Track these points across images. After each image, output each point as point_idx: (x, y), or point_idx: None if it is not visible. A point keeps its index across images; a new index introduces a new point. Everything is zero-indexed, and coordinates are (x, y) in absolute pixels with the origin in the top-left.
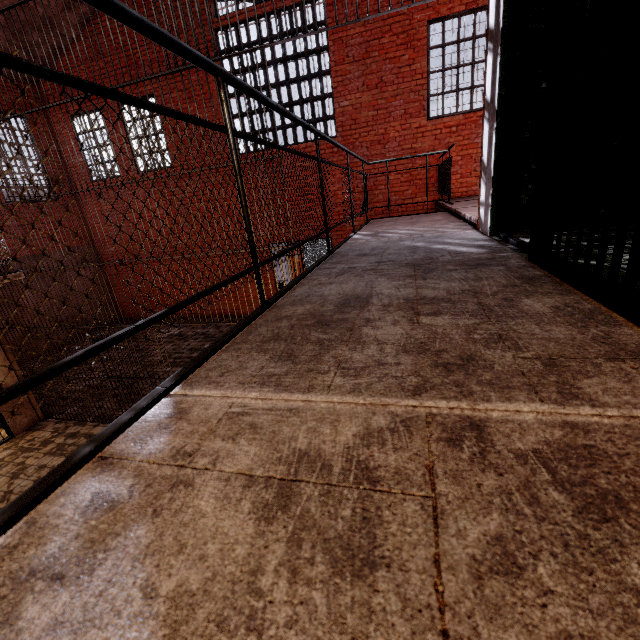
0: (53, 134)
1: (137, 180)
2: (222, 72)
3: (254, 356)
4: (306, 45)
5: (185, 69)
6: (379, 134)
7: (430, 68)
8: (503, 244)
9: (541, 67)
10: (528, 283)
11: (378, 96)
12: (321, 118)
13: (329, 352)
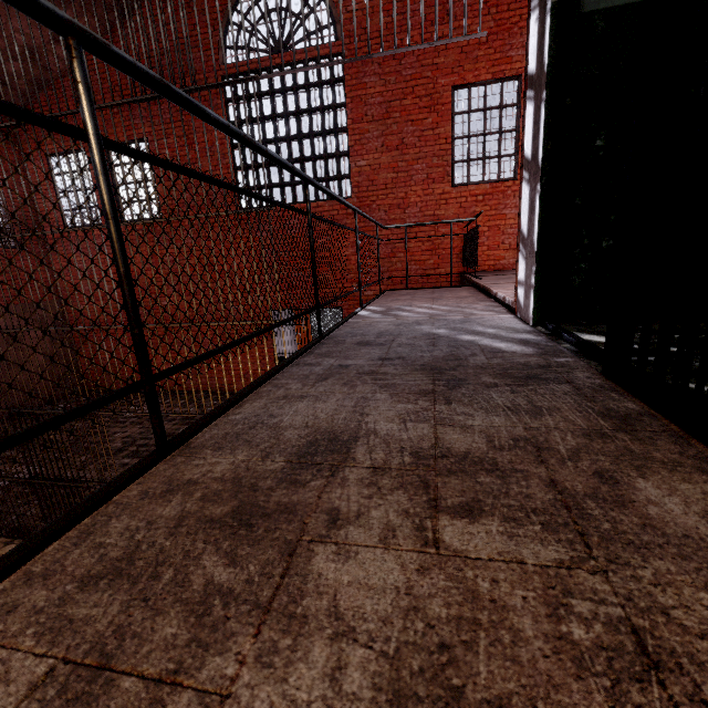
0: (25, 173)
1: (85, 227)
2: (75, 28)
3: (15, 658)
4: (322, 100)
5: (154, 98)
6: (399, 198)
7: (455, 134)
8: (555, 340)
9: (595, 120)
10: (626, 431)
11: (398, 158)
12: (335, 177)
13: (202, 666)
